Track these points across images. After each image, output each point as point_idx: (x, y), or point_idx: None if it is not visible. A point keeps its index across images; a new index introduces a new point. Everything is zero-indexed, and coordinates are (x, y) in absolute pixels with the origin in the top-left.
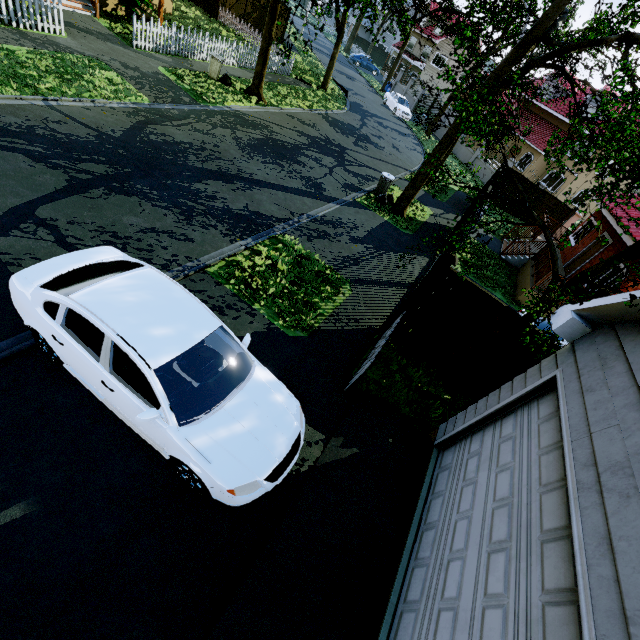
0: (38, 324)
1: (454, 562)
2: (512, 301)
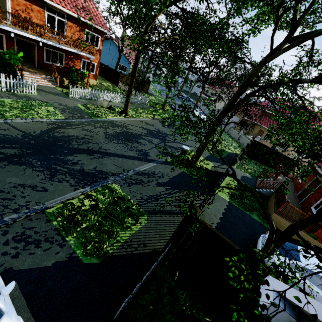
0: None
1: None
2: (265, 220)
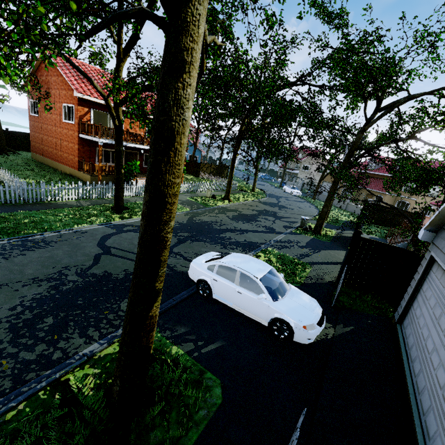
0: (205, 276)
1: (427, 341)
2: None
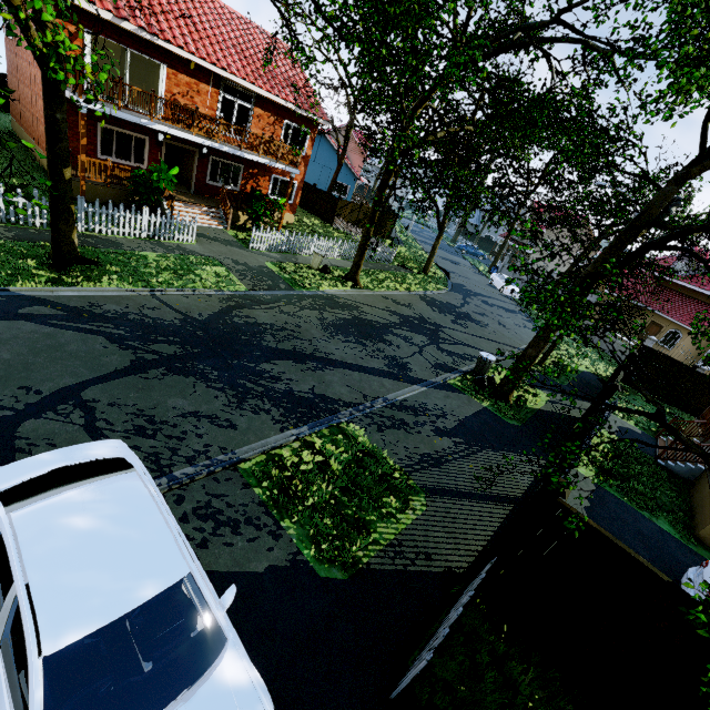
0: None
1: None
2: (690, 537)
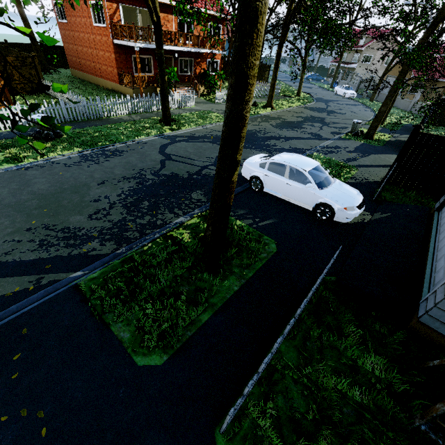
0: (257, 173)
1: None
2: None
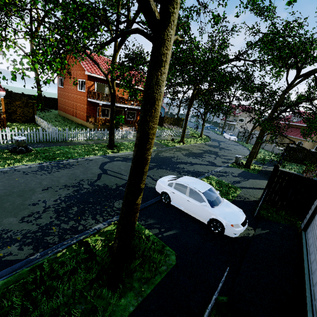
0: (166, 190)
1: None
2: None
